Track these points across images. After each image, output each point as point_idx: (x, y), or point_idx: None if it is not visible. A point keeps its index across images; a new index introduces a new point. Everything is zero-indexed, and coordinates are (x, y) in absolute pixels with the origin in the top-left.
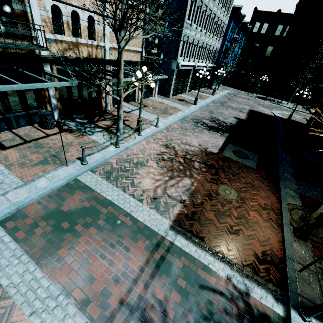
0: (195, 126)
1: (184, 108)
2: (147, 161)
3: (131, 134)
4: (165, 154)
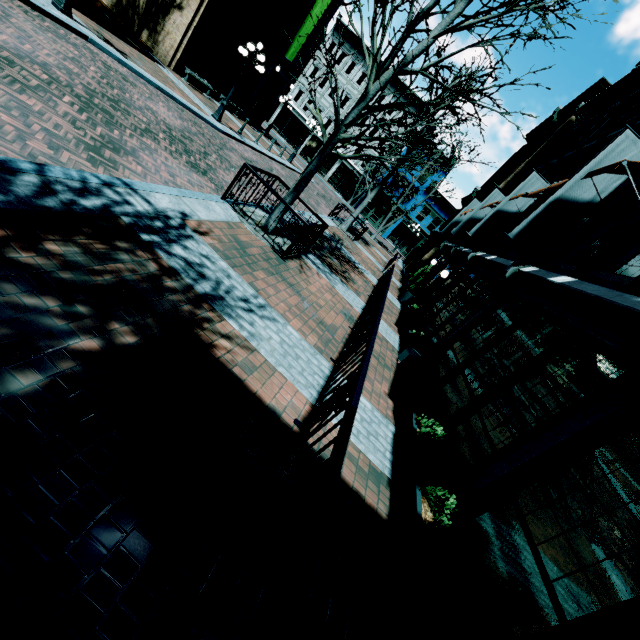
0: None
1: None
2: None
3: None
4: None
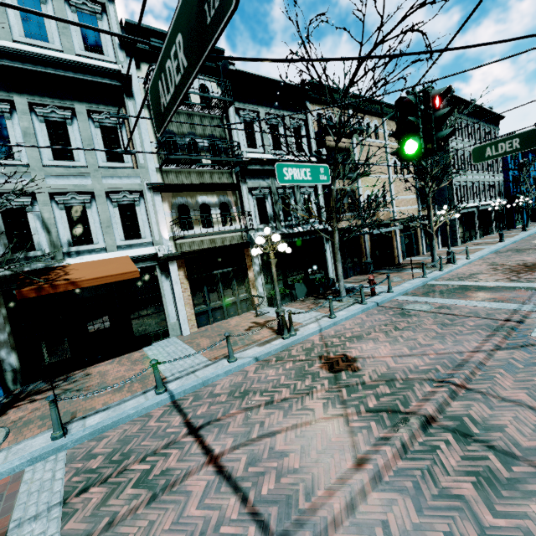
0: (519, 252)
1: (488, 246)
2: (481, 272)
3: (445, 265)
4: (497, 268)
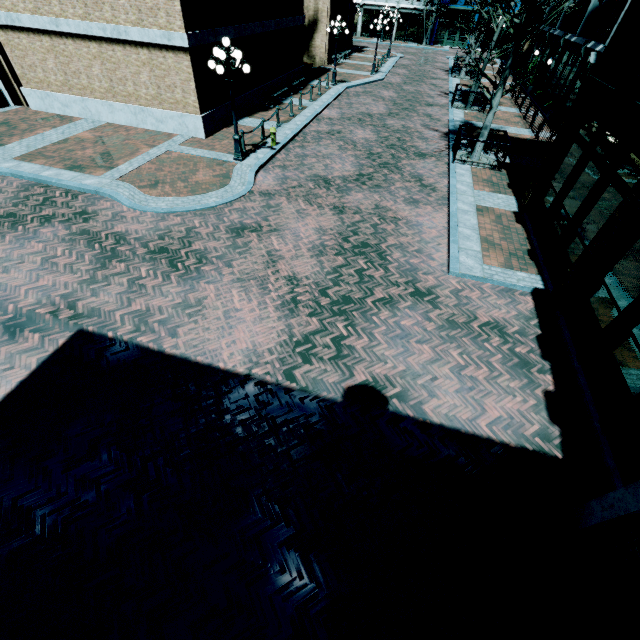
0: None
1: None
2: None
3: None
4: None
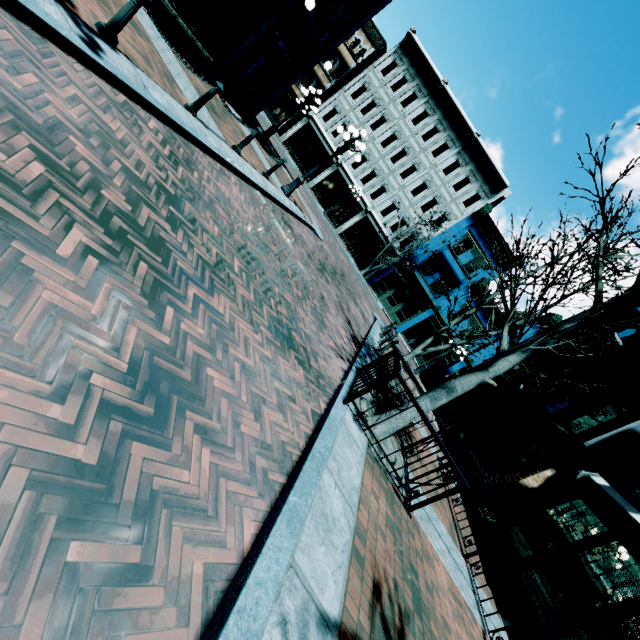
0: None
1: None
2: None
3: None
4: None
